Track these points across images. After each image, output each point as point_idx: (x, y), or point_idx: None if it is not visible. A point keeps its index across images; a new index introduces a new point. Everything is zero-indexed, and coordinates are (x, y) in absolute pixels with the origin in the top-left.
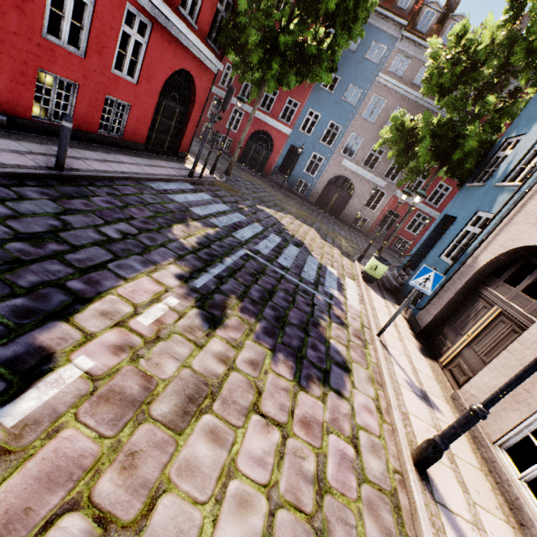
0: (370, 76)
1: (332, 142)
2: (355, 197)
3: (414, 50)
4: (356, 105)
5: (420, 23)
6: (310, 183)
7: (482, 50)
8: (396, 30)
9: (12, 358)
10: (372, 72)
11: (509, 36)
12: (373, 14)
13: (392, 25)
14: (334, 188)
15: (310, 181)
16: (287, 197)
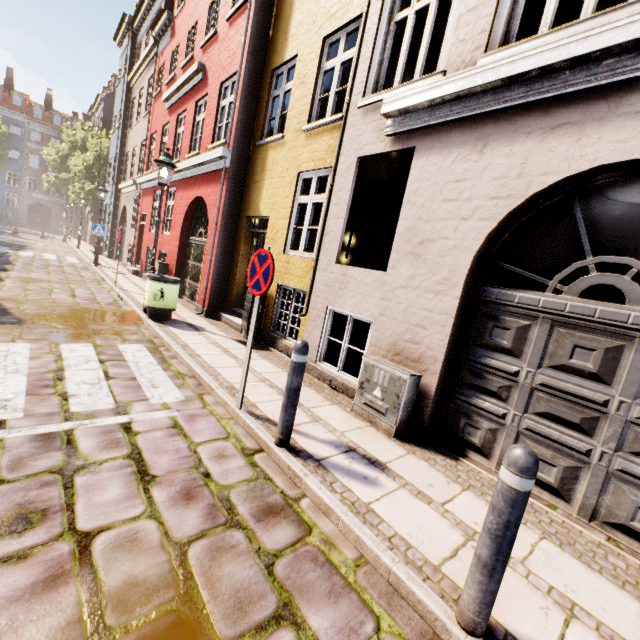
0: (20, 144)
1: (17, 184)
2: (55, 214)
3: (40, 129)
4: (20, 160)
5: (36, 114)
6: (16, 212)
7: (64, 155)
8: (22, 119)
9: (4, 231)
10: (20, 141)
11: (73, 146)
12: (1, 109)
13: (18, 116)
14: (36, 212)
15: (15, 211)
16: (5, 223)
